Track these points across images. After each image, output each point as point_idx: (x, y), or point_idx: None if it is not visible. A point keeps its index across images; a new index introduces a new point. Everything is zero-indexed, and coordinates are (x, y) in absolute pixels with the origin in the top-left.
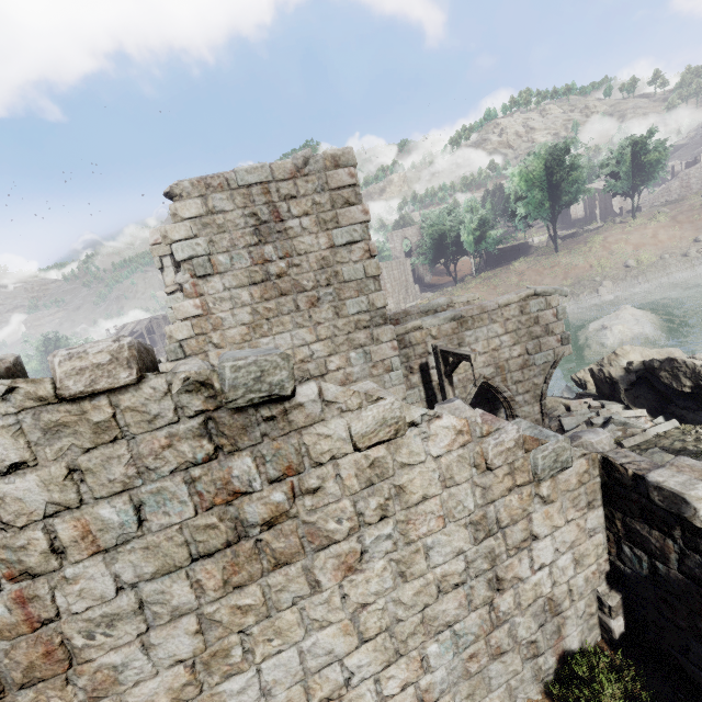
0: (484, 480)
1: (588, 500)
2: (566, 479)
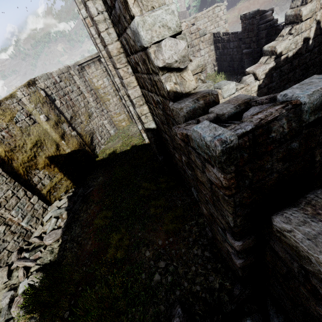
0: (191, 36)
1: (211, 43)
2: (206, 38)
